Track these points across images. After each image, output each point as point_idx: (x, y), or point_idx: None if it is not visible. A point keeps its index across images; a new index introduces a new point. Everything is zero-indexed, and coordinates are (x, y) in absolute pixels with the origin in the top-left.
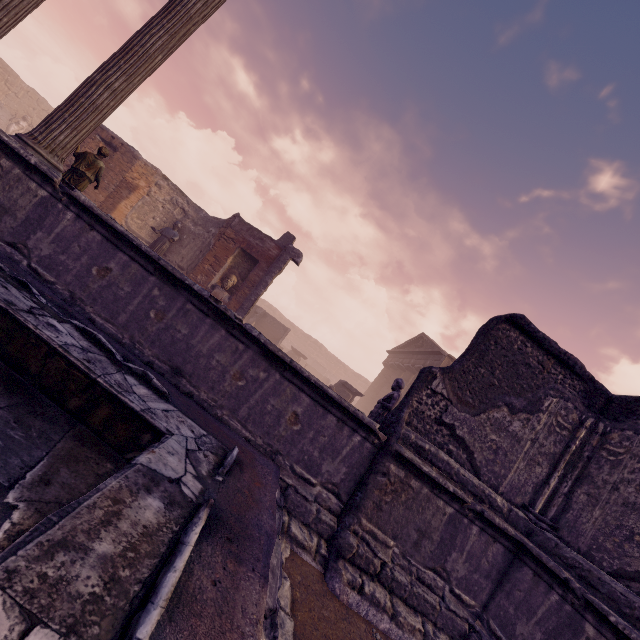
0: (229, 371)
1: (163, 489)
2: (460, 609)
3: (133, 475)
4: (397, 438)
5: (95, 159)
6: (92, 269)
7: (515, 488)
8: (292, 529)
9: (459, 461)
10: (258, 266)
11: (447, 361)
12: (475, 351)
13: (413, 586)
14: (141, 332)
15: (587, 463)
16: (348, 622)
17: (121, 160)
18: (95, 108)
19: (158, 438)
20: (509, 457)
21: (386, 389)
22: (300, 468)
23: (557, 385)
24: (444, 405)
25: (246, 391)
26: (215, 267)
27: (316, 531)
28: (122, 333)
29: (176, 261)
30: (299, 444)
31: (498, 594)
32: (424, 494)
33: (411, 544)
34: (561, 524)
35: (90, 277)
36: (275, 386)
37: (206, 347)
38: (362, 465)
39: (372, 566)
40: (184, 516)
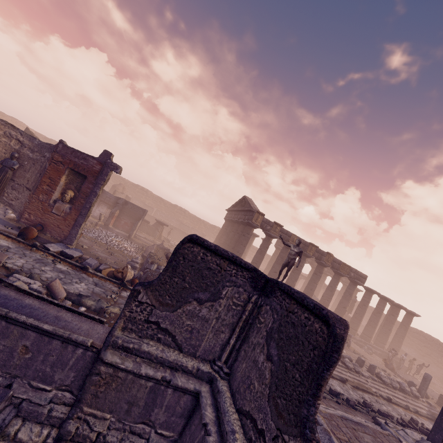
0: None
1: None
2: (161, 442)
3: None
4: (107, 346)
5: None
6: None
7: (208, 351)
8: (18, 435)
9: (167, 343)
10: (87, 180)
11: (257, 215)
12: (169, 267)
13: (123, 440)
14: None
15: (249, 327)
16: None
17: None
18: None
19: None
20: (201, 333)
21: (225, 237)
22: (37, 382)
23: (232, 278)
24: (150, 309)
25: None
26: (52, 186)
27: (49, 424)
28: None
29: (23, 184)
30: (33, 366)
31: (187, 425)
32: (130, 379)
33: (124, 412)
34: (232, 370)
35: None
36: (3, 331)
37: None
38: (87, 368)
39: (88, 439)
40: None
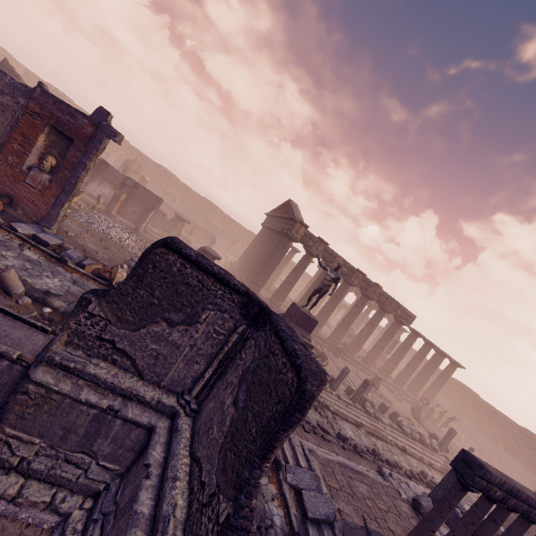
0: None
1: None
2: (102, 475)
3: None
4: (40, 362)
5: None
6: None
7: (176, 382)
8: None
9: (124, 367)
10: (74, 146)
11: (299, 226)
12: (132, 275)
13: (54, 469)
14: None
15: (229, 362)
16: None
17: None
18: None
19: None
20: (169, 360)
21: (258, 248)
22: None
23: (217, 300)
24: (104, 324)
25: None
26: (25, 147)
27: None
28: None
29: None
30: None
31: (137, 461)
32: (67, 403)
33: (58, 439)
34: (200, 408)
35: None
36: None
37: None
38: (14, 383)
39: (8, 463)
40: None
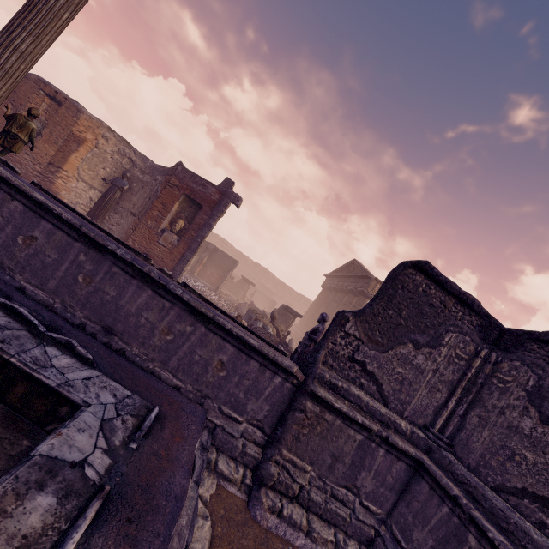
0: (158, 327)
1: (61, 479)
2: (368, 518)
3: (26, 472)
4: (313, 378)
5: (26, 120)
6: (17, 238)
7: (418, 412)
8: (219, 465)
9: (370, 392)
10: (202, 210)
11: (374, 283)
12: (384, 295)
13: (327, 503)
14: (71, 296)
15: (480, 389)
16: (266, 546)
17: (66, 114)
18: (4, 73)
19: (75, 410)
20: (413, 386)
21: (324, 308)
22: (227, 409)
23: (457, 321)
24: (356, 345)
25: (175, 344)
26: (163, 213)
27: (242, 463)
28: (53, 298)
29: (128, 208)
30: (226, 388)
31: (400, 503)
32: (337, 425)
33: (326, 468)
34: (456, 442)
35: (16, 246)
36: (201, 338)
37: (134, 306)
38: (283, 402)
39: (291, 490)
40: (79, 507)
